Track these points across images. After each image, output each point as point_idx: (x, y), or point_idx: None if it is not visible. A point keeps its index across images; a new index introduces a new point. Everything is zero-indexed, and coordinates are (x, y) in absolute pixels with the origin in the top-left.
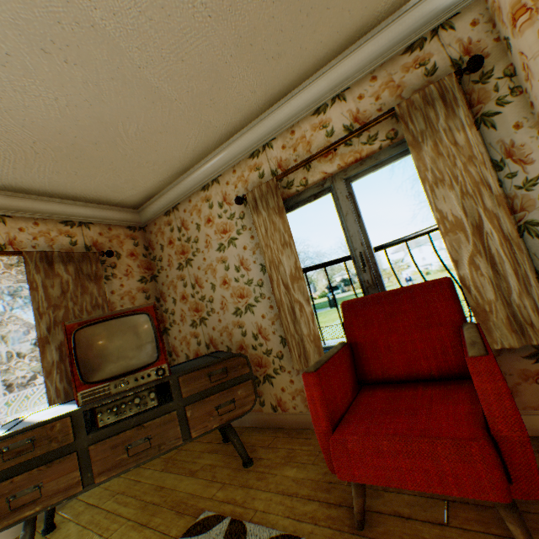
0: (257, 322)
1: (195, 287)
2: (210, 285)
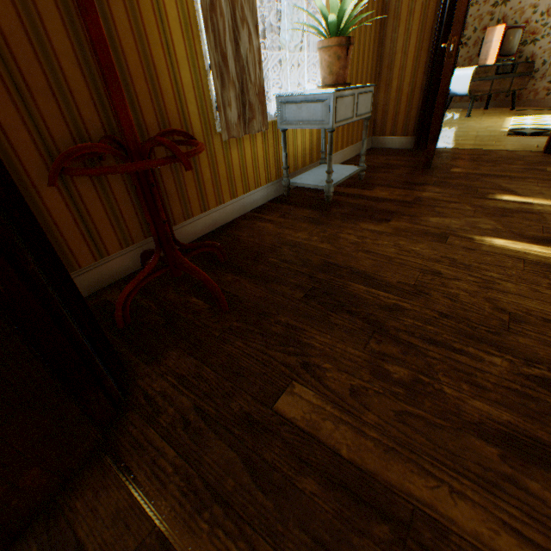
0: (532, 52)
1: (499, 23)
2: (512, 23)
